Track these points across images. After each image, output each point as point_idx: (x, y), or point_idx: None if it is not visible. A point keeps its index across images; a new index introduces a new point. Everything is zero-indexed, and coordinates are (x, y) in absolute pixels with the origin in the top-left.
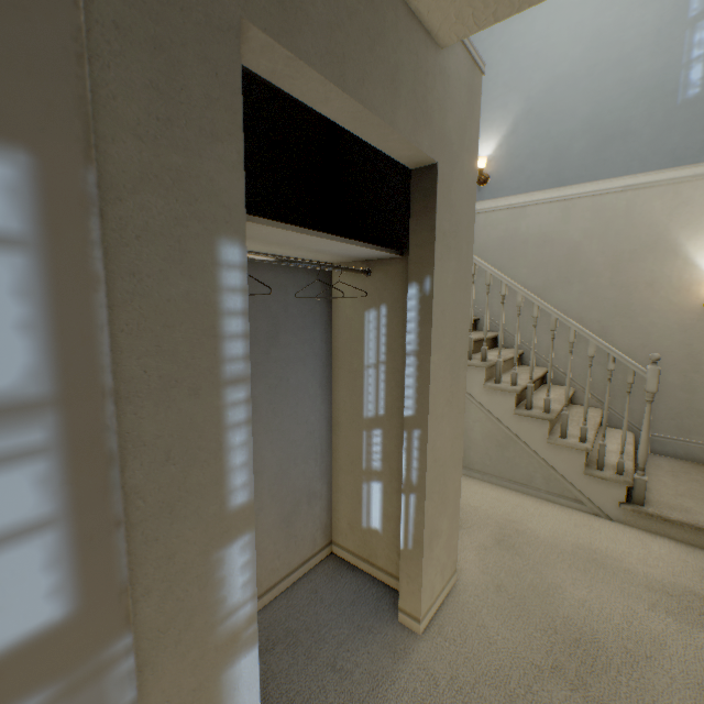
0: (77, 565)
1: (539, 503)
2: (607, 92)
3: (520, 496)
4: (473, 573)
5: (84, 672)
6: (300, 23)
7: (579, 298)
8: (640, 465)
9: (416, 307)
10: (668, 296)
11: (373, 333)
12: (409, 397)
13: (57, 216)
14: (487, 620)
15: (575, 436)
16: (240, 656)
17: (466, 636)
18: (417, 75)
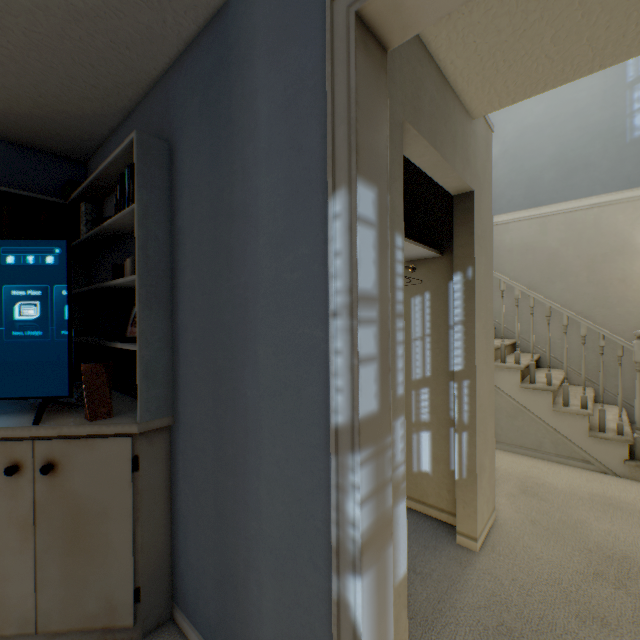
0: (380, 385)
1: (550, 464)
2: (568, 136)
3: (532, 459)
4: (508, 512)
5: (380, 446)
6: (420, 117)
7: (561, 294)
8: (638, 426)
9: (461, 289)
10: (639, 289)
11: (418, 314)
12: (458, 356)
13: (381, 215)
14: (530, 543)
15: (576, 405)
16: (399, 501)
17: (516, 553)
18: (463, 137)
